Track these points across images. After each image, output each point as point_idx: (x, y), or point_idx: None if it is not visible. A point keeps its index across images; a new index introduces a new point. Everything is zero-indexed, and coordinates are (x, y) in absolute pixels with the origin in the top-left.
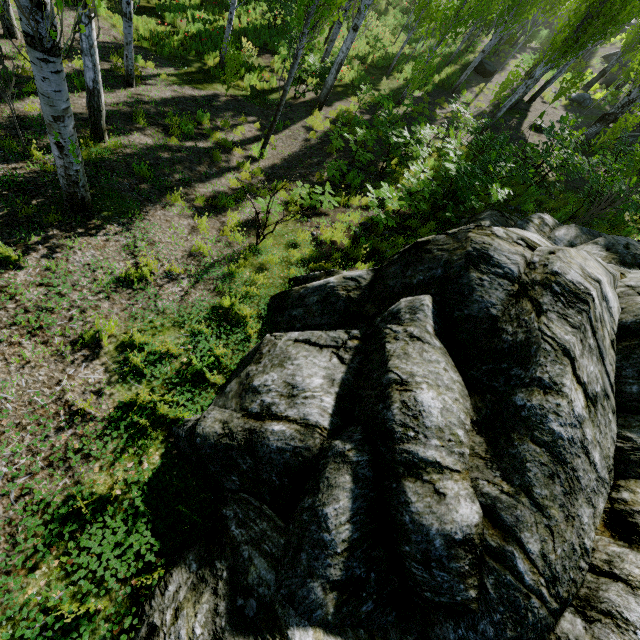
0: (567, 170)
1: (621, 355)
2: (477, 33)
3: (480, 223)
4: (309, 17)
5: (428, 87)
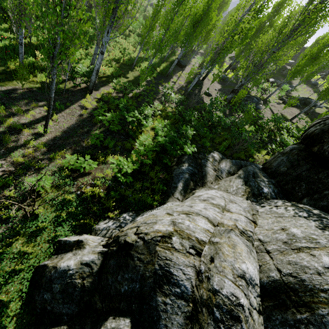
0: (221, 124)
1: (265, 315)
2: (175, 47)
3: (183, 165)
4: (54, 57)
5: (154, 74)
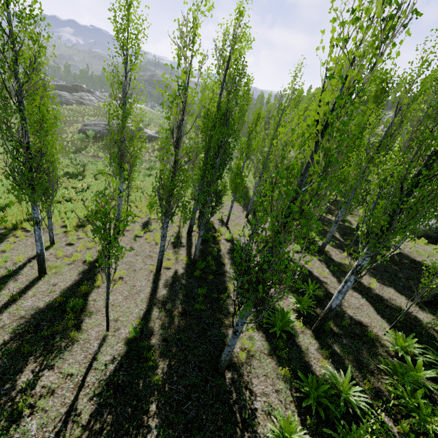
0: None
1: None
2: None
3: None
4: None
5: None
